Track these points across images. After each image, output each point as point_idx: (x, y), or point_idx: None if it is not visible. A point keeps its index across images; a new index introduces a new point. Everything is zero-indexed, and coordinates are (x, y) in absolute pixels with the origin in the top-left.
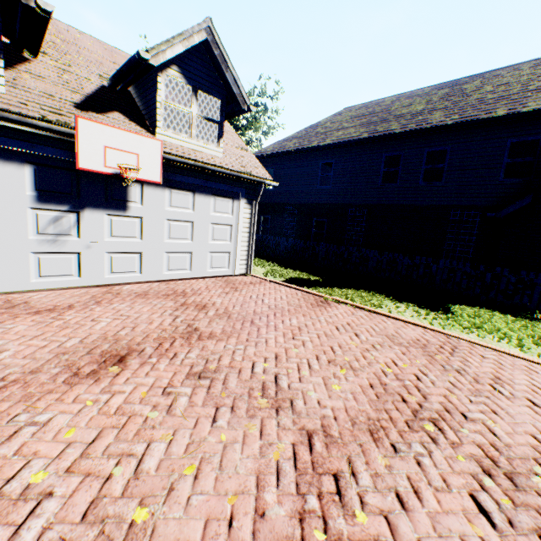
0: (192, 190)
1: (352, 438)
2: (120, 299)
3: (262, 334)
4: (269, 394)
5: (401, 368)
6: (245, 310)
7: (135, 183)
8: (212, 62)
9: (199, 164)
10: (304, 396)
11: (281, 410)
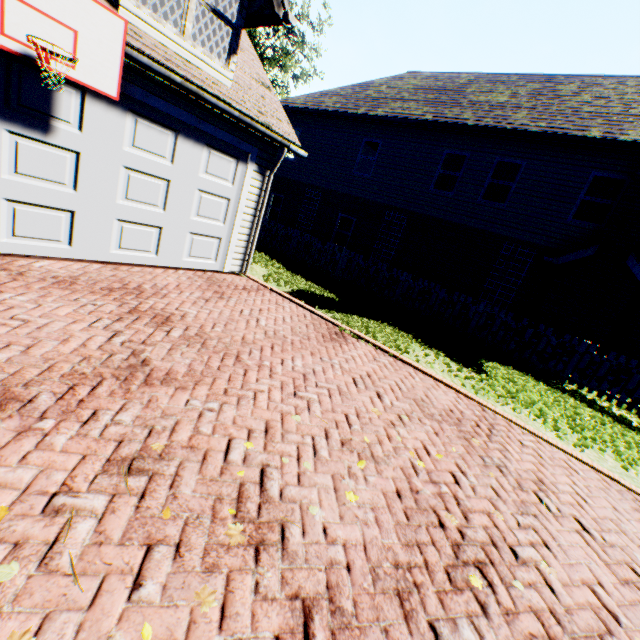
0: (174, 128)
1: (373, 614)
2: (21, 285)
3: (250, 382)
4: (247, 512)
5: (434, 460)
6: (230, 335)
7: (70, 86)
8: None
9: (190, 86)
10: (304, 515)
11: (263, 551)
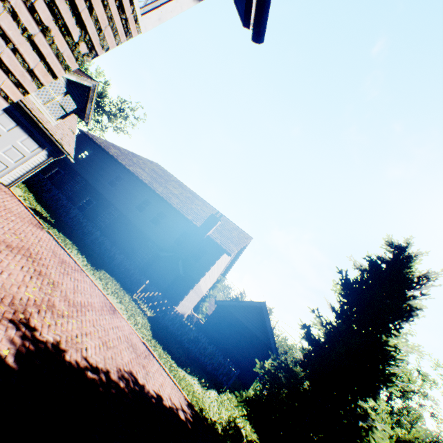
0: (18, 123)
1: None
2: None
3: None
4: None
5: (44, 254)
6: None
7: None
8: (88, 93)
9: (35, 119)
10: None
11: None
